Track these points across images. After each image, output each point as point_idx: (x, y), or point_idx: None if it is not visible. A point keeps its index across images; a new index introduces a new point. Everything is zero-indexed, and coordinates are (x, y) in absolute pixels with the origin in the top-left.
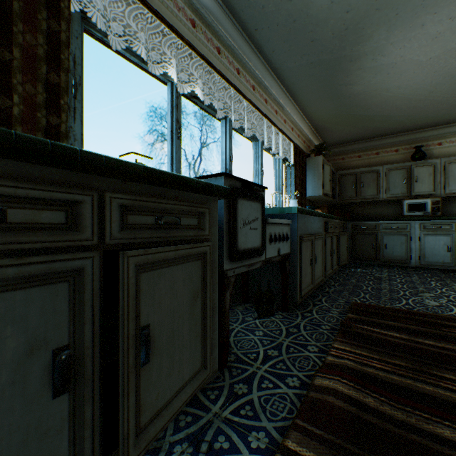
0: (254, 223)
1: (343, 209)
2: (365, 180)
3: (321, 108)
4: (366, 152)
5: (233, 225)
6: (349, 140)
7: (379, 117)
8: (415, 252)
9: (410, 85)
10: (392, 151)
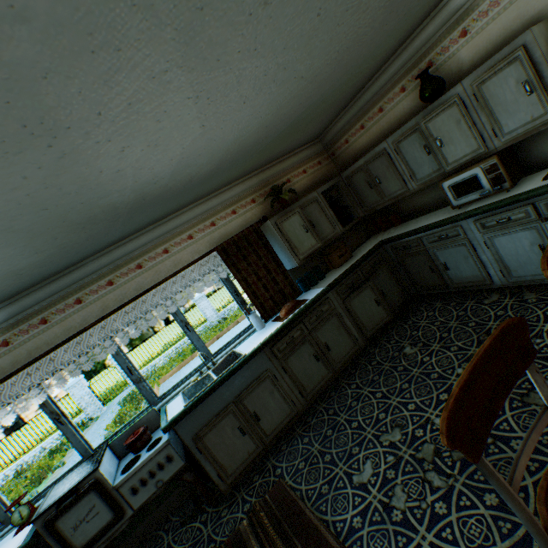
0: (92, 512)
1: (388, 210)
2: (378, 172)
3: (218, 182)
4: (366, 116)
5: (61, 542)
6: (327, 122)
7: (302, 114)
8: (492, 266)
9: (253, 115)
10: (397, 94)
